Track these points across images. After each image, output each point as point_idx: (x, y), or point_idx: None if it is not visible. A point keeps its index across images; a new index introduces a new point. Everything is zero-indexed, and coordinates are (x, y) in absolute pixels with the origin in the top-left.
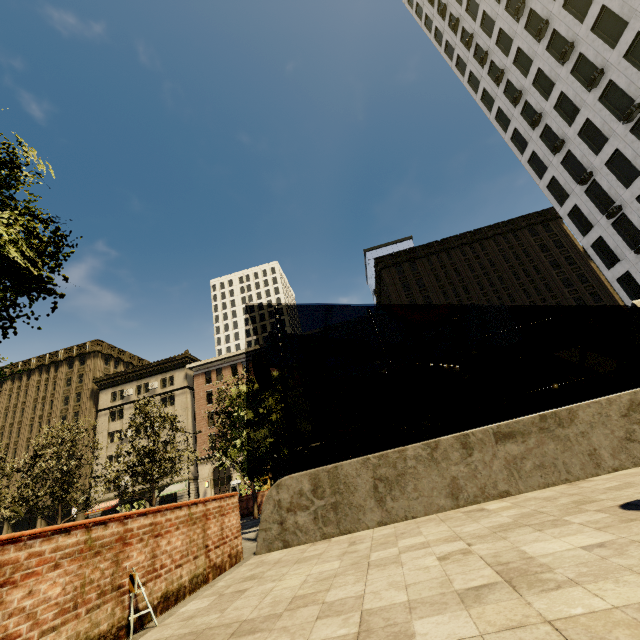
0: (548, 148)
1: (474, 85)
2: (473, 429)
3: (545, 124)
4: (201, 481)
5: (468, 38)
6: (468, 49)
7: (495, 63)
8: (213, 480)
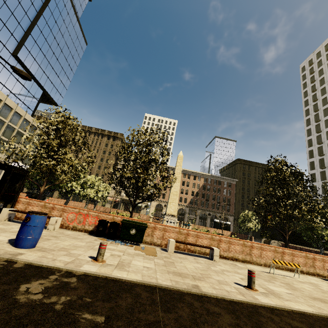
0: (319, 164)
1: (307, 123)
2: (315, 249)
3: (323, 157)
4: (151, 206)
5: (317, 110)
6: (314, 111)
7: (320, 125)
8: (155, 208)
